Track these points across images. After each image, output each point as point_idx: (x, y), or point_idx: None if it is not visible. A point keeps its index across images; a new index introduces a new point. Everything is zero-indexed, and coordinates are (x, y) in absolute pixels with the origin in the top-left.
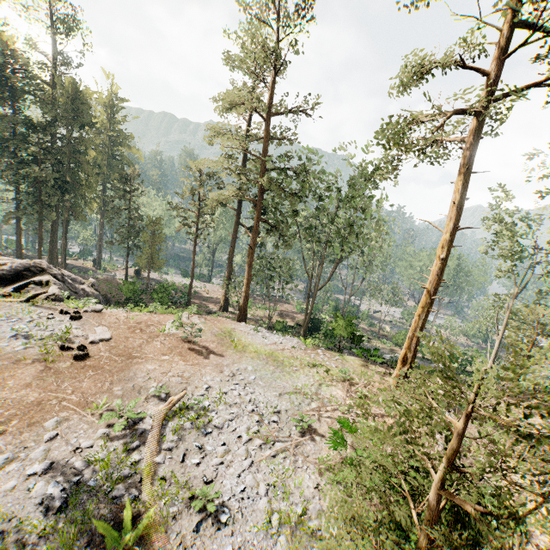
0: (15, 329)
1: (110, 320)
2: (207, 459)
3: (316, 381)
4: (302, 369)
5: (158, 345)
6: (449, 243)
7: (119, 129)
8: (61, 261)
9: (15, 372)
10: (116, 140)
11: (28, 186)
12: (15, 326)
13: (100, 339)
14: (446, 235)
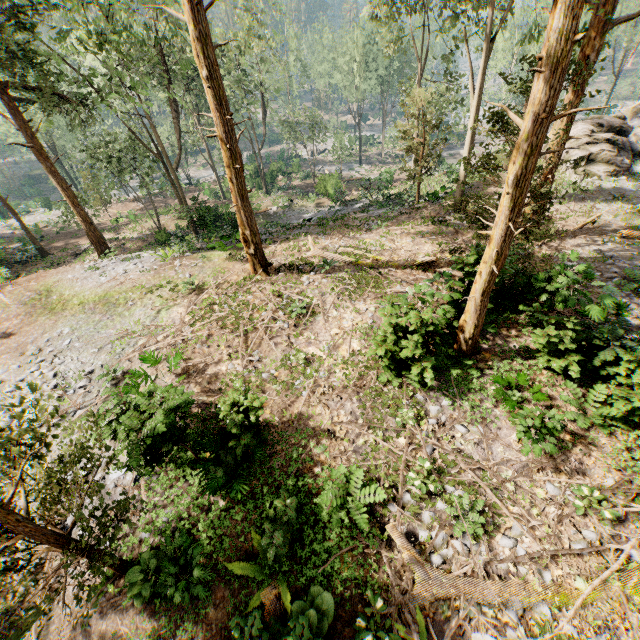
0: None
1: None
2: None
3: (153, 309)
4: (140, 301)
5: None
6: (201, 44)
7: None
8: None
9: None
10: None
11: None
12: None
13: None
14: (190, 28)
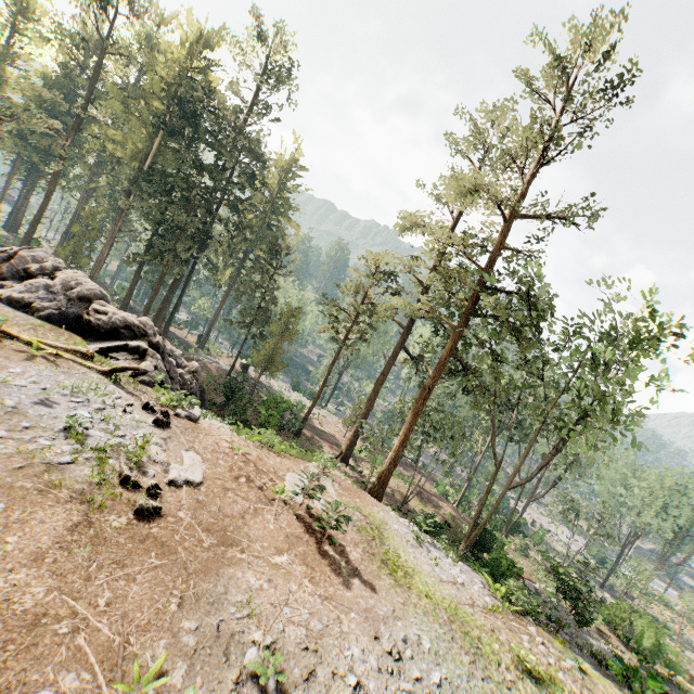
0: (73, 418)
1: (207, 442)
2: None
3: None
4: (521, 682)
5: (271, 522)
6: None
7: (286, 197)
8: (165, 326)
9: (31, 513)
10: (278, 208)
11: (168, 231)
12: (75, 412)
13: (185, 480)
14: None
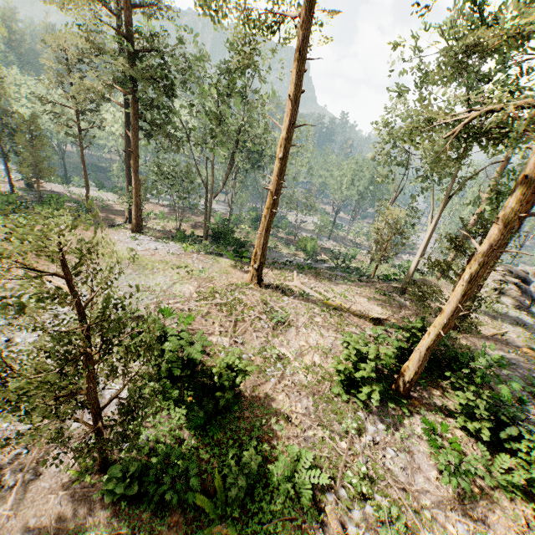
0: None
1: None
2: (13, 349)
3: (171, 280)
4: (163, 271)
5: None
6: (286, 142)
7: None
8: None
9: None
10: None
11: None
12: None
13: None
14: (283, 132)
